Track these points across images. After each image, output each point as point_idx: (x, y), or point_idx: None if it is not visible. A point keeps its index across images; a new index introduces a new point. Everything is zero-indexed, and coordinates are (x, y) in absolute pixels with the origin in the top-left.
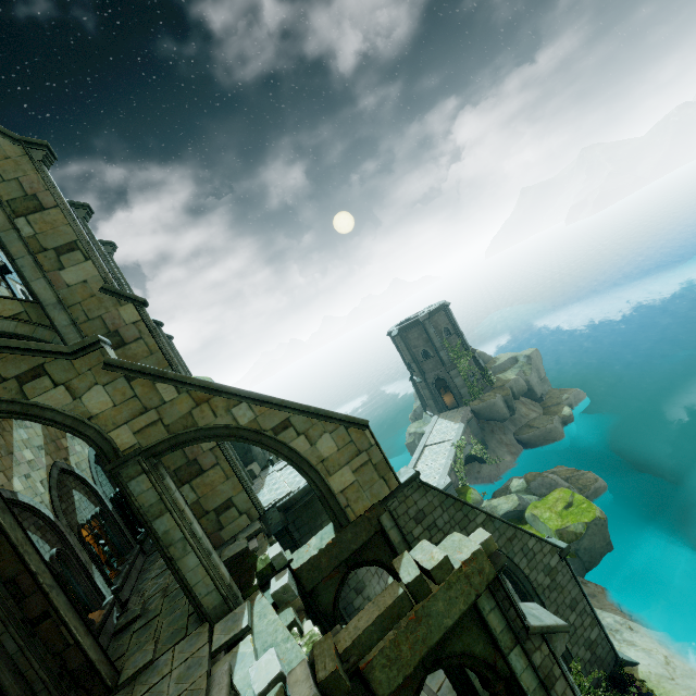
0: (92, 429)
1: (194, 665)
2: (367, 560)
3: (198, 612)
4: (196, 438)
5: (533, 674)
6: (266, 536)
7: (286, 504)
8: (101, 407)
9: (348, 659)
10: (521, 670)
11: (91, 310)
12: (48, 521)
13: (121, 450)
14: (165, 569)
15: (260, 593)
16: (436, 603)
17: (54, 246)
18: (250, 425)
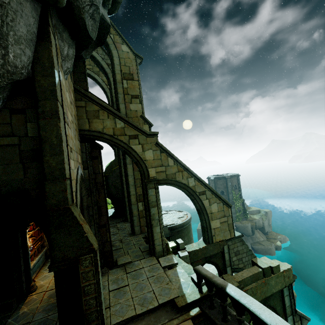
0: (144, 164)
1: (155, 268)
2: (213, 261)
3: (151, 251)
4: (173, 184)
5: None
6: None
7: (172, 227)
8: (149, 158)
9: (239, 285)
10: None
11: (134, 122)
12: None
13: (150, 176)
14: (115, 233)
15: (173, 254)
16: (272, 280)
17: (131, 94)
18: (192, 187)
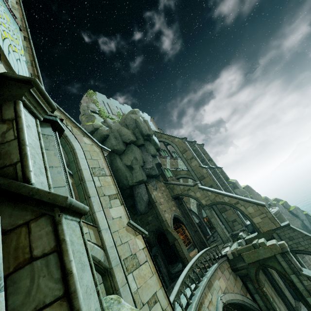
0: (198, 199)
1: (219, 248)
2: None
3: (222, 240)
4: (216, 203)
5: (302, 285)
6: (247, 232)
7: None
8: (199, 195)
9: (238, 252)
10: (296, 281)
11: (197, 171)
12: (197, 215)
13: (203, 204)
14: None
15: (236, 242)
16: (260, 250)
17: (189, 158)
18: (228, 202)
